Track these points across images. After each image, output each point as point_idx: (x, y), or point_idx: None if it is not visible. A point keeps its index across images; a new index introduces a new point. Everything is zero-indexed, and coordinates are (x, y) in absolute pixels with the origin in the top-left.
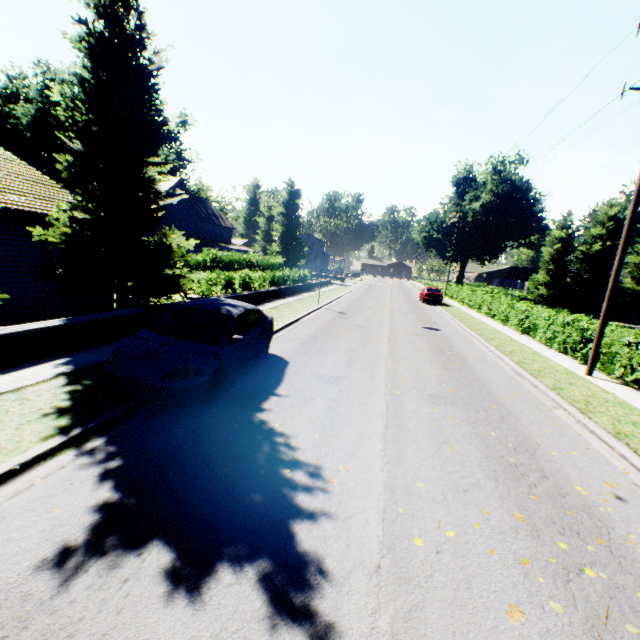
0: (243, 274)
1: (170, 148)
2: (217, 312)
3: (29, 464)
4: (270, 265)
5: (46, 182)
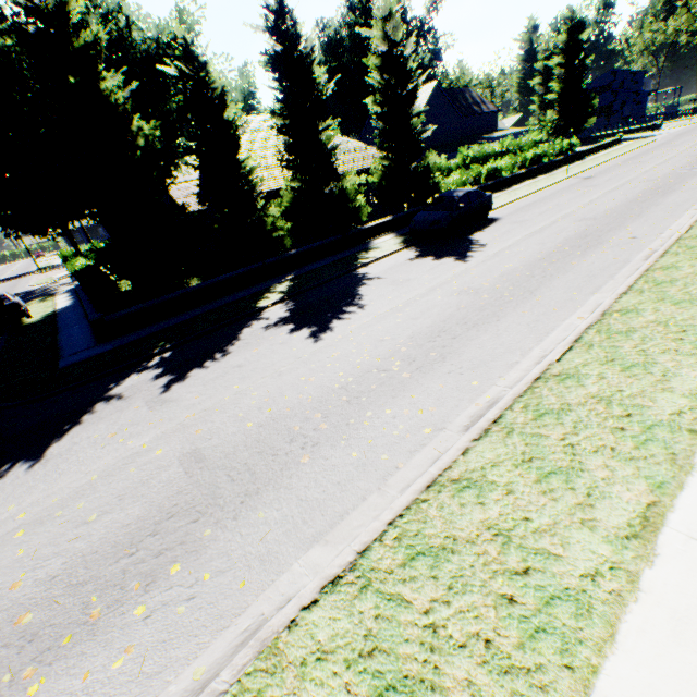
0: (488, 167)
1: (424, 45)
2: (451, 196)
3: (396, 252)
4: (523, 148)
5: (364, 148)
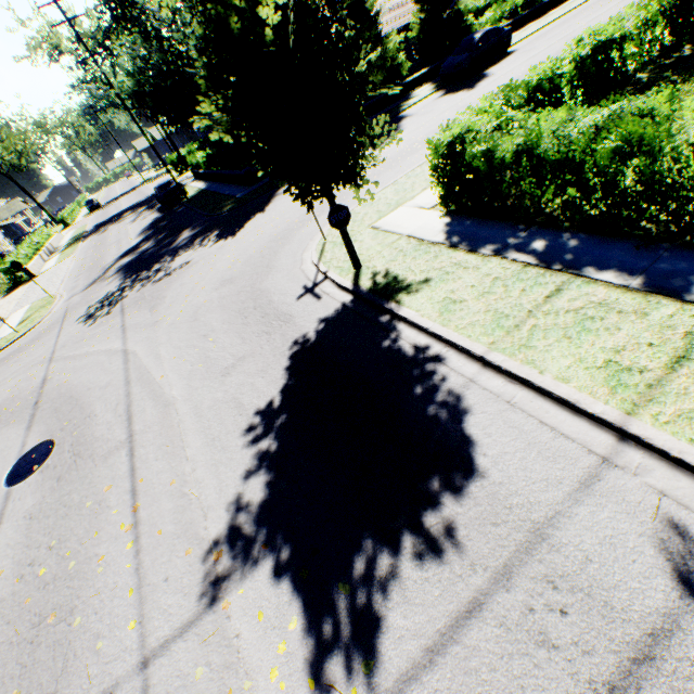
0: None
1: None
2: (473, 39)
3: (429, 97)
4: None
5: (403, 3)
